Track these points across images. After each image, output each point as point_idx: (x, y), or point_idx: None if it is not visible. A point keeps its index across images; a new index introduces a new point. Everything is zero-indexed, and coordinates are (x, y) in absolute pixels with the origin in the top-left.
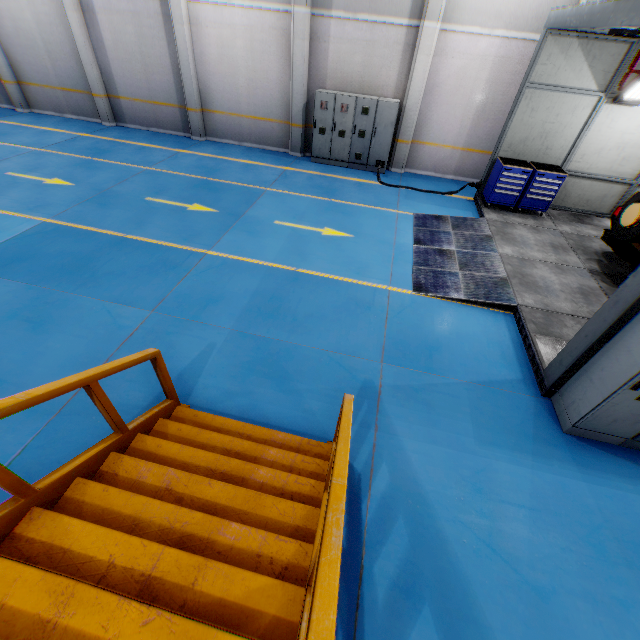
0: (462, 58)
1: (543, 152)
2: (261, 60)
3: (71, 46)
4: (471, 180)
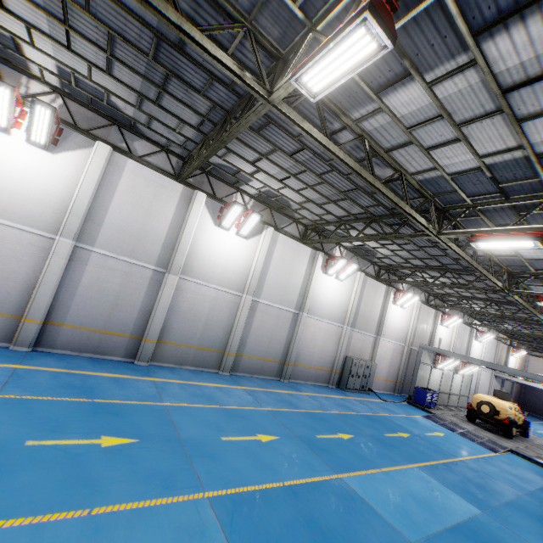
0: (385, 348)
1: (423, 383)
2: (327, 342)
3: (227, 323)
4: (387, 392)
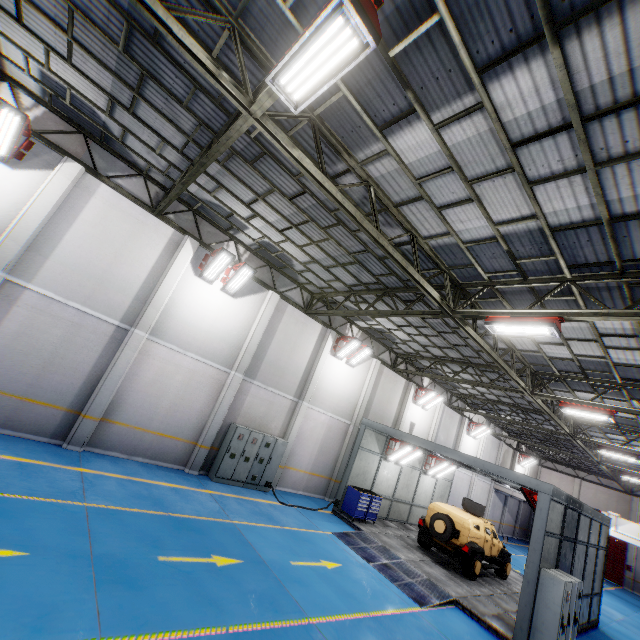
0: (314, 421)
1: (364, 482)
2: (192, 393)
3: None
4: (312, 494)
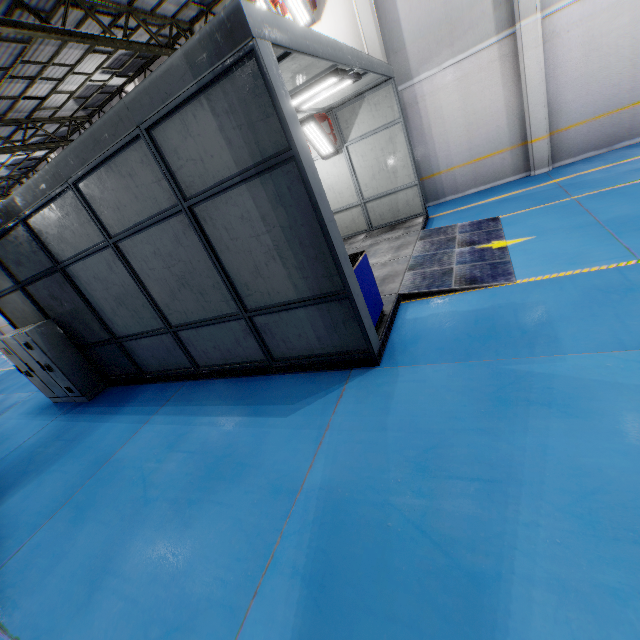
0: None
1: None
2: None
3: None
4: None
